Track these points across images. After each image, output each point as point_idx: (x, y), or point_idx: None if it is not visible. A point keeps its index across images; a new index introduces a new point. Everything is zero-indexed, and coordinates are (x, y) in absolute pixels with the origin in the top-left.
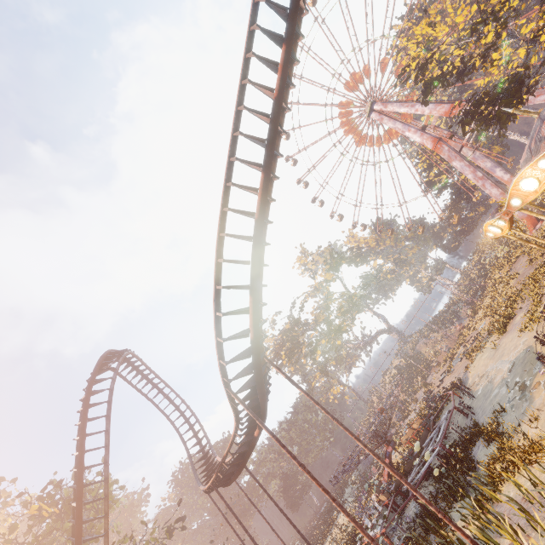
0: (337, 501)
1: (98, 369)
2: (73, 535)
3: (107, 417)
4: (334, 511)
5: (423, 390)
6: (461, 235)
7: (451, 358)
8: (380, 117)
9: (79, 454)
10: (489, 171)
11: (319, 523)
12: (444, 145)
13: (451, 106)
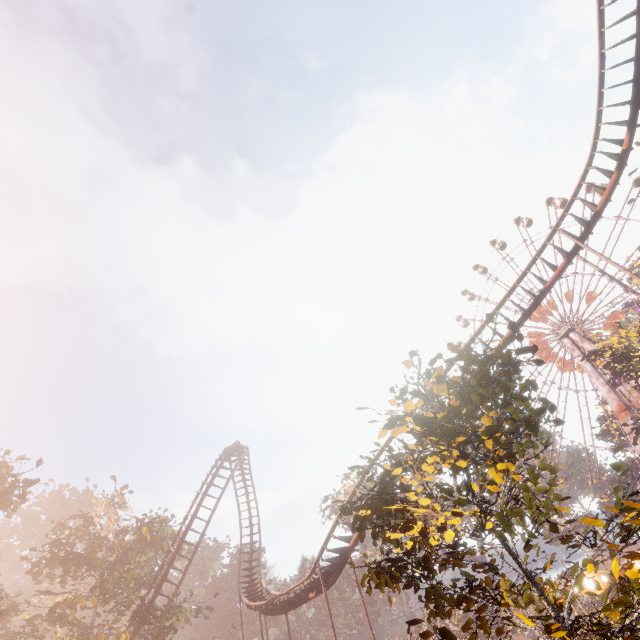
0: None
1: (227, 457)
2: (160, 569)
3: (218, 500)
4: None
5: None
6: None
7: None
8: (571, 347)
9: (193, 516)
10: None
11: None
12: (629, 417)
13: None
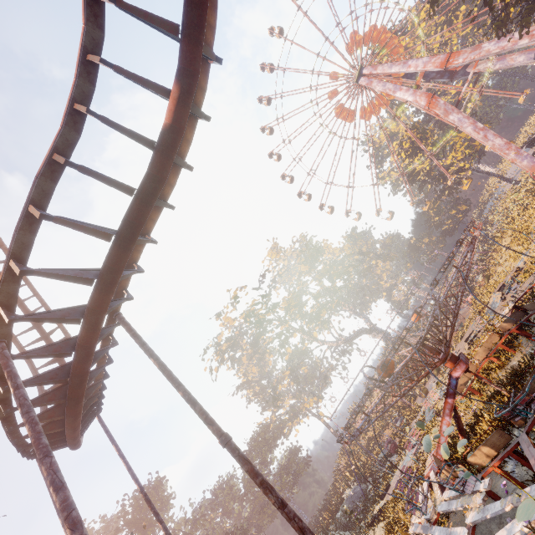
0: None
1: None
2: None
3: None
4: None
5: (431, 382)
6: (443, 236)
7: (480, 313)
8: (369, 81)
9: None
10: (481, 141)
11: None
12: (439, 99)
13: (448, 55)
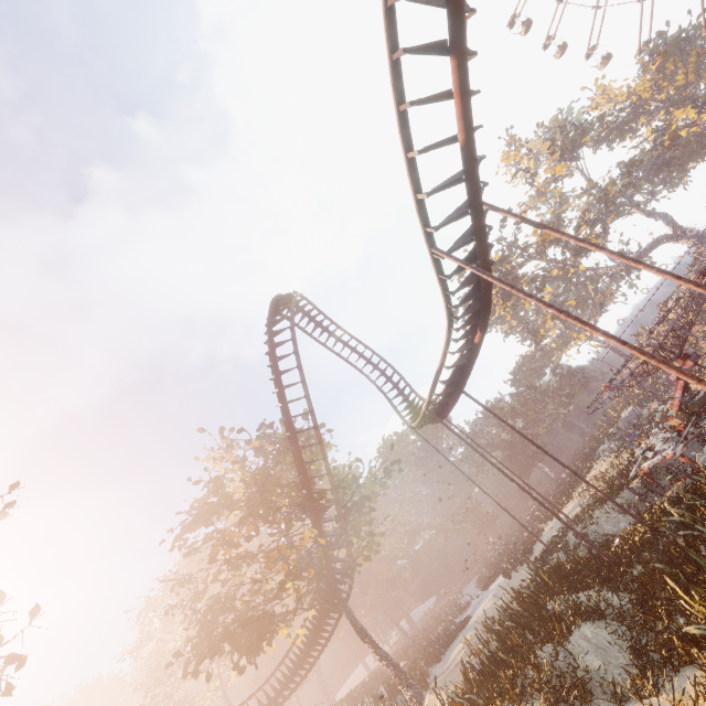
0: (630, 344)
1: (273, 310)
2: (295, 460)
3: (296, 355)
4: (582, 470)
5: None
6: None
7: None
8: None
9: (279, 389)
10: None
11: (561, 485)
12: None
13: None
